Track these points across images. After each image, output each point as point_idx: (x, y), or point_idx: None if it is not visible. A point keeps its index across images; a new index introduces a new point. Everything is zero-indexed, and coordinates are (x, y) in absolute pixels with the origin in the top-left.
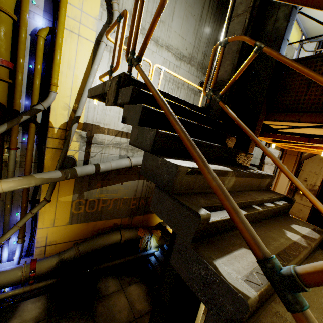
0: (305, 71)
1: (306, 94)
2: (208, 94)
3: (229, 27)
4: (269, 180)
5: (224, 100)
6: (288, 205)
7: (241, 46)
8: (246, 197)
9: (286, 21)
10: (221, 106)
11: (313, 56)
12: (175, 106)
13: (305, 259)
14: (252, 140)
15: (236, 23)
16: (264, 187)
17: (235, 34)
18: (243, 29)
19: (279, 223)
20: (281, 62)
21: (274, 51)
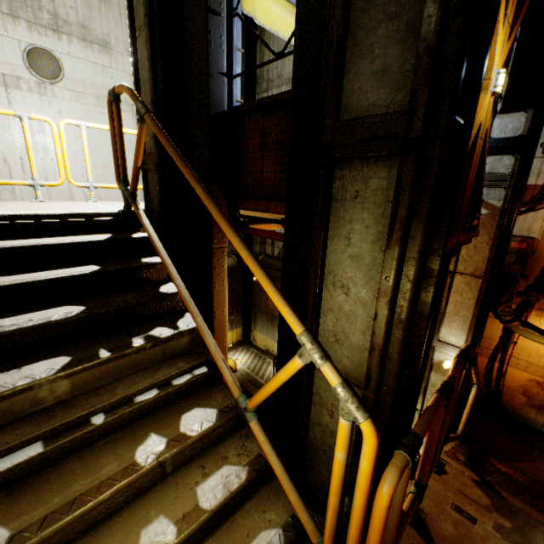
0: (181, 168)
1: (262, 170)
2: (121, 188)
3: (137, 49)
4: (190, 337)
5: (158, 191)
6: (205, 375)
7: (154, 93)
8: (81, 407)
9: (205, 43)
10: (136, 212)
11: (264, 100)
12: (8, 252)
13: (179, 467)
14: (214, 250)
15: (143, 45)
16: (185, 348)
17: (146, 66)
18: (148, 59)
19: (166, 416)
20: (225, 114)
21: (154, 125)
